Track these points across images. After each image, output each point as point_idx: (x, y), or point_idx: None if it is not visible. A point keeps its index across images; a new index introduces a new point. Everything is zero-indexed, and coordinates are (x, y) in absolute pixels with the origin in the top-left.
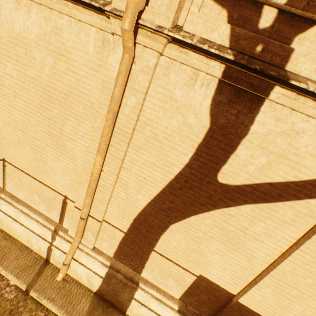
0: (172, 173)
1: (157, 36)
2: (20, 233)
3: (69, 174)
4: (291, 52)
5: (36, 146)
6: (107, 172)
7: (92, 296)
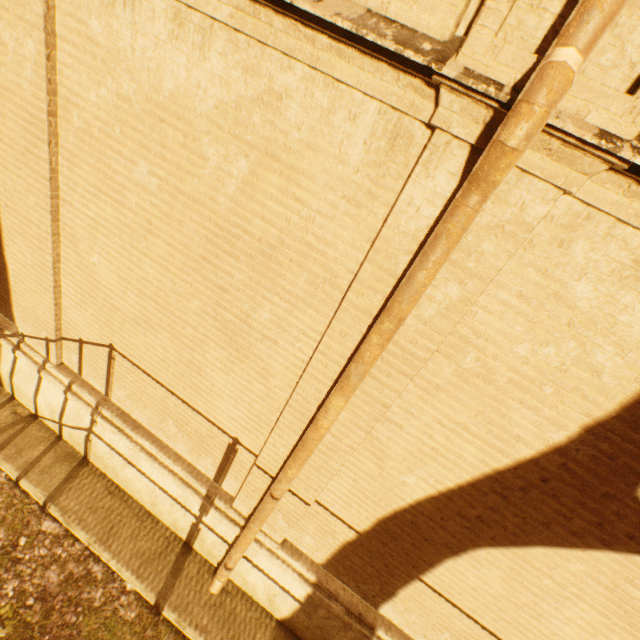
0: (510, 455)
1: (580, 154)
2: (138, 488)
3: (250, 401)
4: None
5: (183, 336)
6: (345, 422)
7: (273, 628)
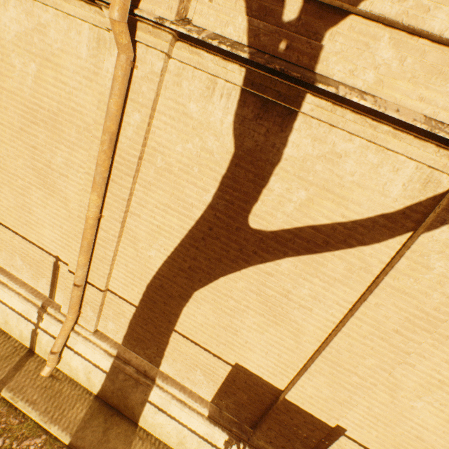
0: (192, 218)
1: (160, 32)
2: None
3: (61, 224)
4: (320, 49)
5: (17, 187)
6: (108, 219)
7: (91, 400)
